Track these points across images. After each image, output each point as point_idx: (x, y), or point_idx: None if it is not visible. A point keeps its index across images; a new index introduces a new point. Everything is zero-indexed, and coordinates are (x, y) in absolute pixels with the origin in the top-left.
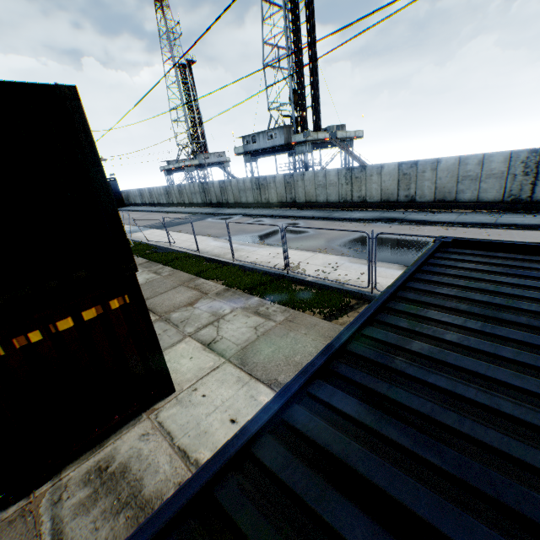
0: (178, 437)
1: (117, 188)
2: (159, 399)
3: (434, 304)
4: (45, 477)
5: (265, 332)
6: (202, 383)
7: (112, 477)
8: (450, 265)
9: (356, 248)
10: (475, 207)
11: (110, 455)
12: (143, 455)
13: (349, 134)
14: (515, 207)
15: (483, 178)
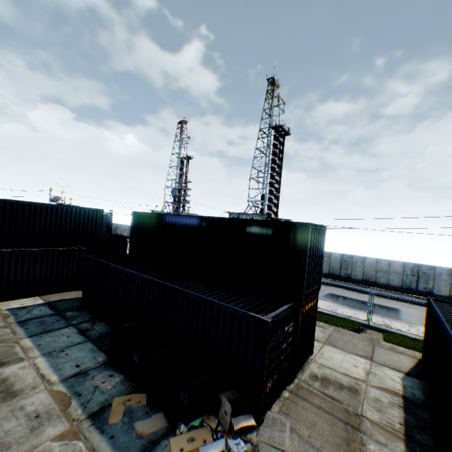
0: (336, 369)
1: (111, 221)
2: (309, 355)
3: (450, 314)
4: (295, 375)
5: (330, 334)
6: (322, 351)
7: (324, 379)
8: (441, 306)
9: (334, 299)
10: (386, 288)
11: (312, 372)
12: (328, 373)
13: None
14: (408, 292)
15: (390, 273)
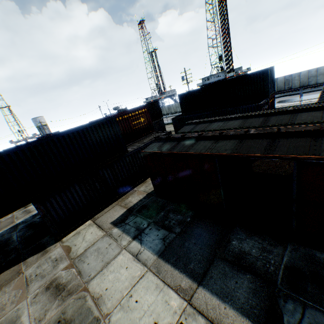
0: None
1: None
2: None
3: None
4: None
5: None
6: None
7: None
8: None
9: (281, 102)
10: (315, 86)
11: None
12: None
13: (246, 70)
14: None
15: (317, 76)
